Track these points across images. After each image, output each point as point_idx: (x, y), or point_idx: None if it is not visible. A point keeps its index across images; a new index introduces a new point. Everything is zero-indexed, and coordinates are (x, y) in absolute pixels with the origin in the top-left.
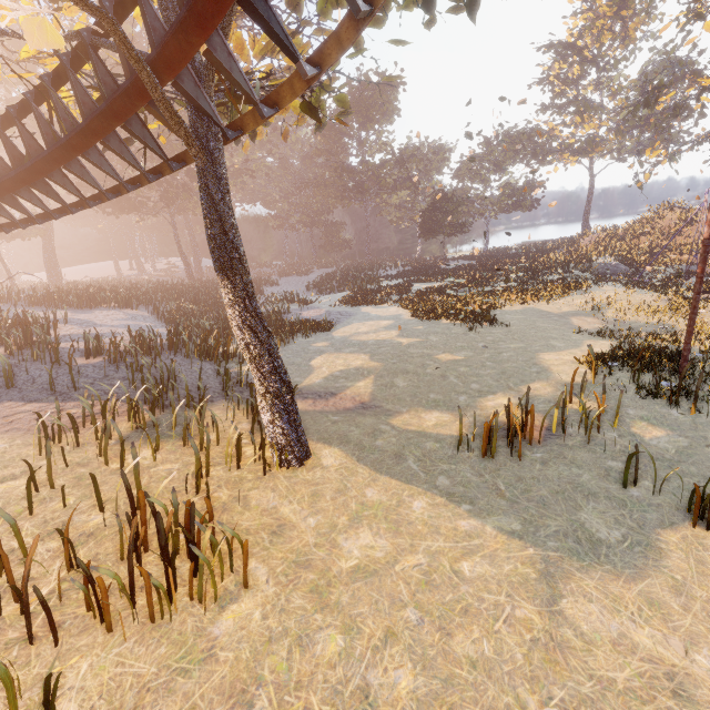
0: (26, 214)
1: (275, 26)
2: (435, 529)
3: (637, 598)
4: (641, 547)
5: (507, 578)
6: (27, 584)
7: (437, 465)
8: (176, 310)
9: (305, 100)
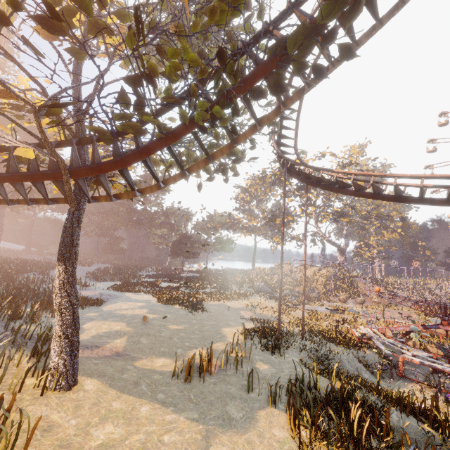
0: None
1: (129, 179)
2: (152, 421)
3: (243, 441)
4: (250, 419)
5: (187, 441)
6: None
7: (159, 387)
8: None
9: (127, 190)
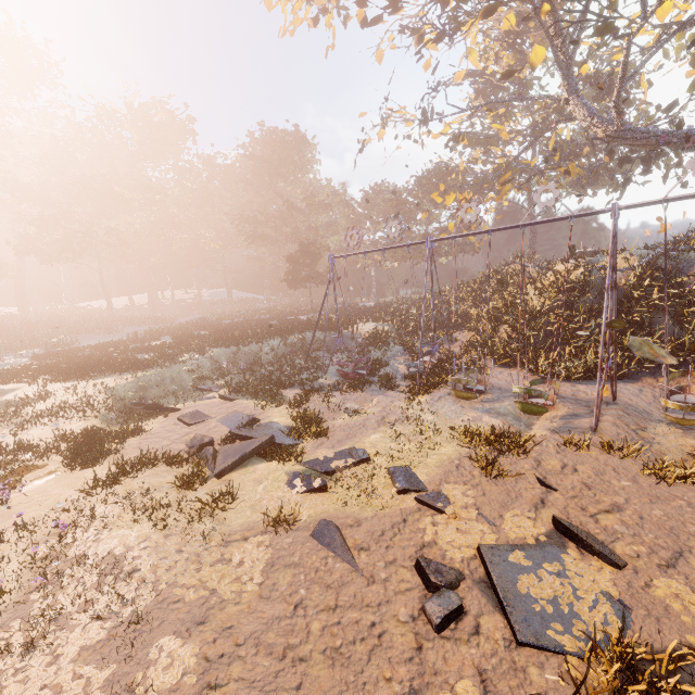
0: None
1: None
2: None
3: None
4: None
5: None
6: None
7: None
8: None
9: None
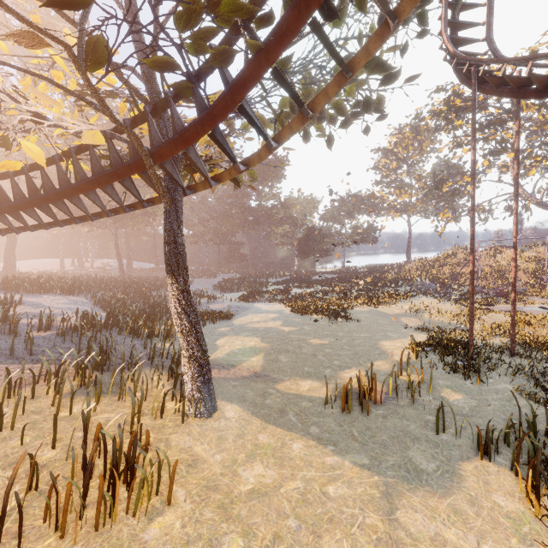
0: (24, 224)
1: (226, 146)
2: (309, 463)
3: (446, 508)
4: (449, 474)
5: (360, 497)
6: (10, 490)
7: (310, 418)
8: (111, 298)
9: None
